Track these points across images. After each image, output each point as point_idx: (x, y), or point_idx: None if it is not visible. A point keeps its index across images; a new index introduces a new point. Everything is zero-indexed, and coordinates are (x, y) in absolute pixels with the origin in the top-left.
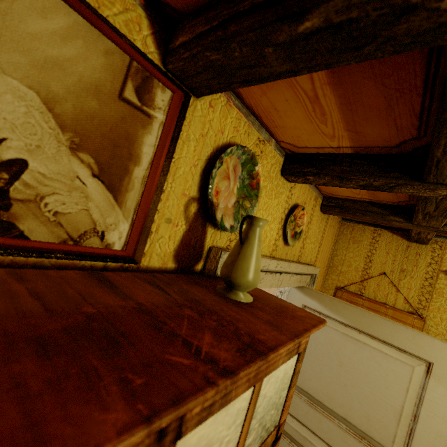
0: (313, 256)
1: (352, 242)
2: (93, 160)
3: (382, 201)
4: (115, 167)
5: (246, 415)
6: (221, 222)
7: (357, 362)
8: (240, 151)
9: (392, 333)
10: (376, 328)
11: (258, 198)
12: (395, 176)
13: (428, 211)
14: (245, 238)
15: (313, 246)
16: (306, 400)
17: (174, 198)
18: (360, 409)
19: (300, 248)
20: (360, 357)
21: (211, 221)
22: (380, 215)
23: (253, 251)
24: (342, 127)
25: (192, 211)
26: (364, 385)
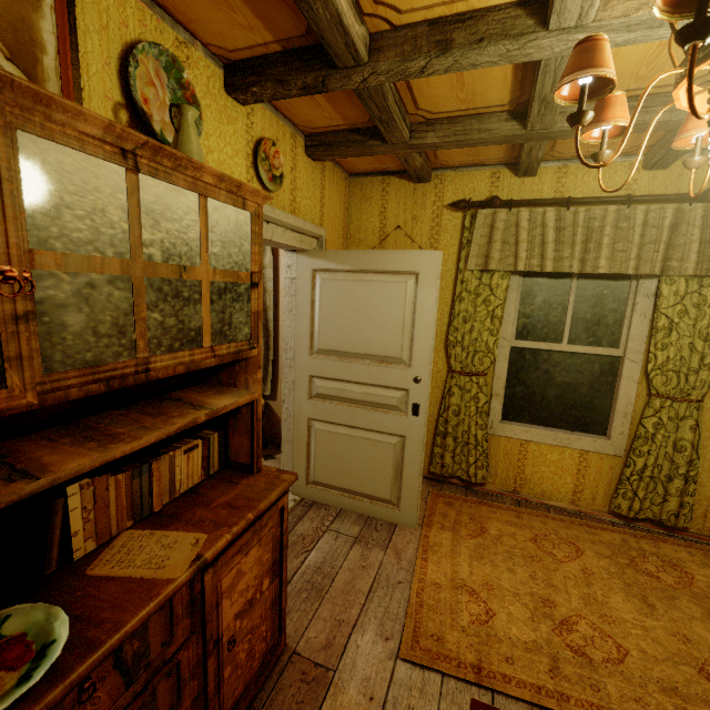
0: (316, 218)
1: (364, 201)
2: (0, 42)
3: (358, 124)
4: (24, 53)
5: (200, 218)
6: (162, 136)
7: (368, 301)
8: (155, 50)
9: (389, 261)
10: (376, 262)
11: (200, 114)
12: (319, 68)
13: (378, 115)
14: (179, 127)
15: (310, 203)
16: (335, 358)
17: (98, 100)
18: (376, 339)
19: (290, 201)
20: (369, 295)
21: (152, 137)
22: (361, 143)
23: (189, 137)
24: (251, 14)
25: (124, 119)
26: (376, 318)
